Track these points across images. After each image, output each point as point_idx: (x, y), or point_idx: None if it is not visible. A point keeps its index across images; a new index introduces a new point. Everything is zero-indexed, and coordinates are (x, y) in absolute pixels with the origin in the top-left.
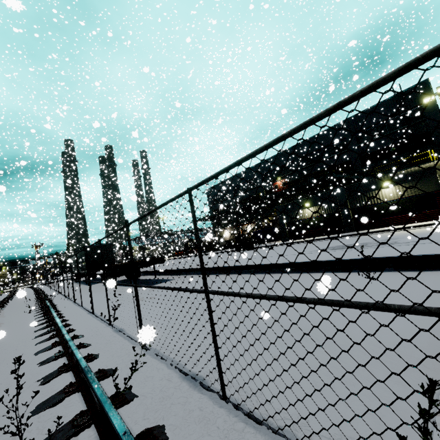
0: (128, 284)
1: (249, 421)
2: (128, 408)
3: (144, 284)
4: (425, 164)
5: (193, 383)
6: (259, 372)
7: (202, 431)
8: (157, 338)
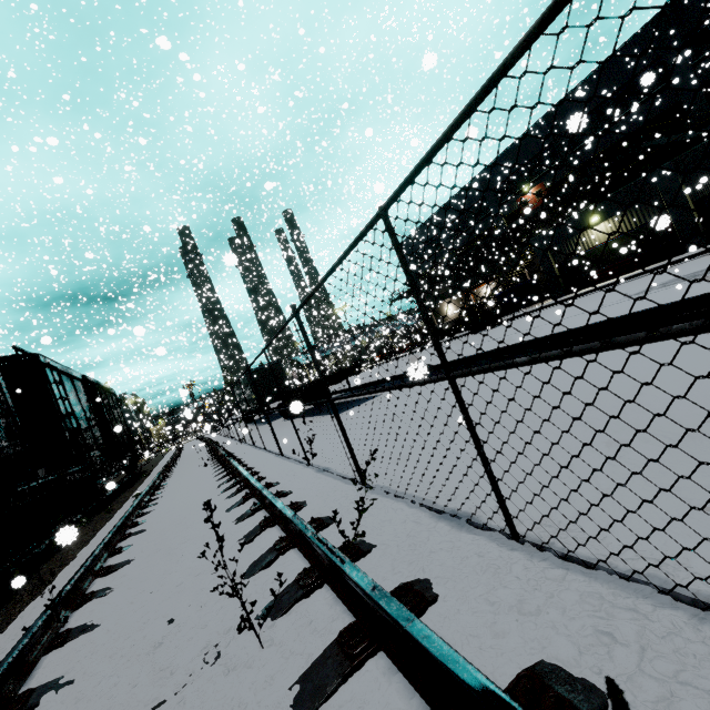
0: (319, 402)
1: (571, 565)
2: (367, 561)
3: (340, 409)
4: None
5: (456, 523)
6: (578, 487)
7: (491, 583)
8: (381, 472)
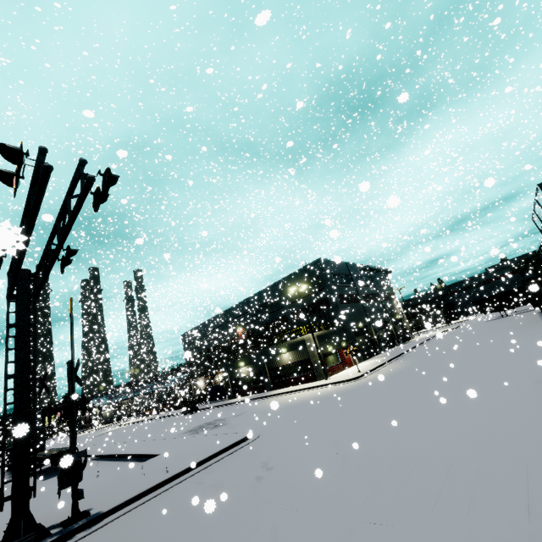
0: None
1: None
2: None
3: (51, 476)
4: (301, 337)
5: None
6: None
7: None
8: None
